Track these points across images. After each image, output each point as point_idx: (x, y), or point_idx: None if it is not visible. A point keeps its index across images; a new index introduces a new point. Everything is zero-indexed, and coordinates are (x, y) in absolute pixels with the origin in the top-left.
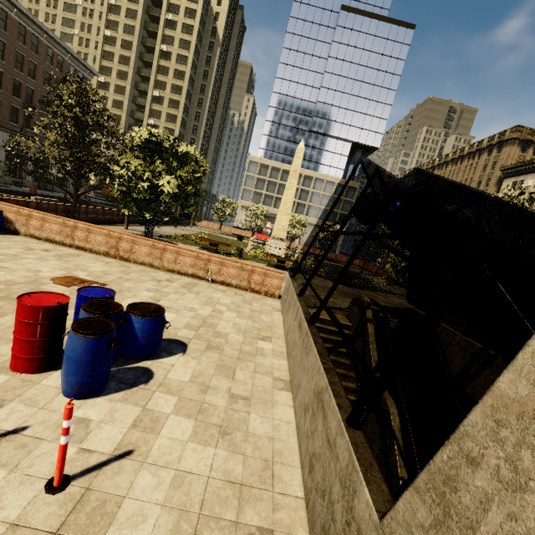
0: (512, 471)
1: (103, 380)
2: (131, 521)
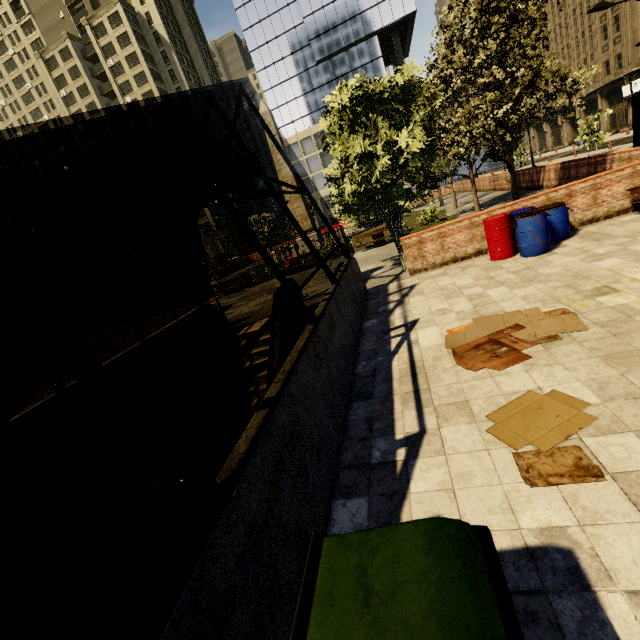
0: None
1: None
2: None
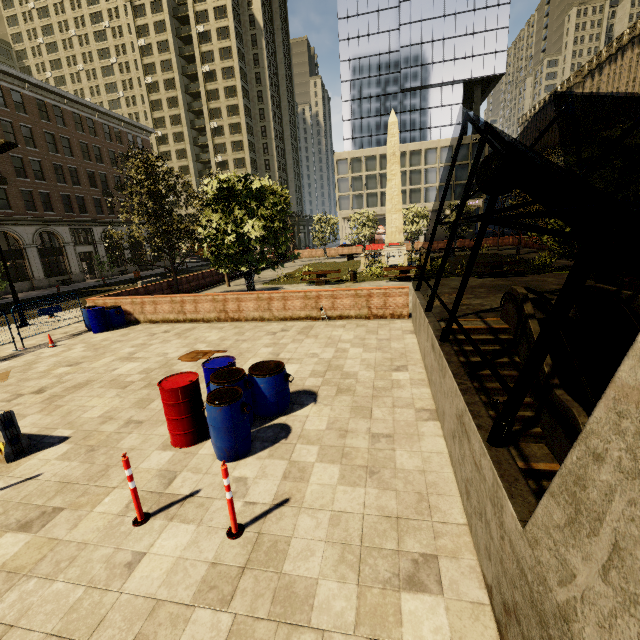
0: (631, 460)
1: (247, 442)
2: (302, 555)
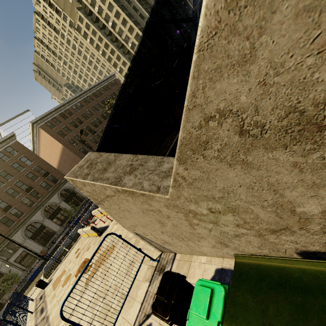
0: None
1: None
2: None
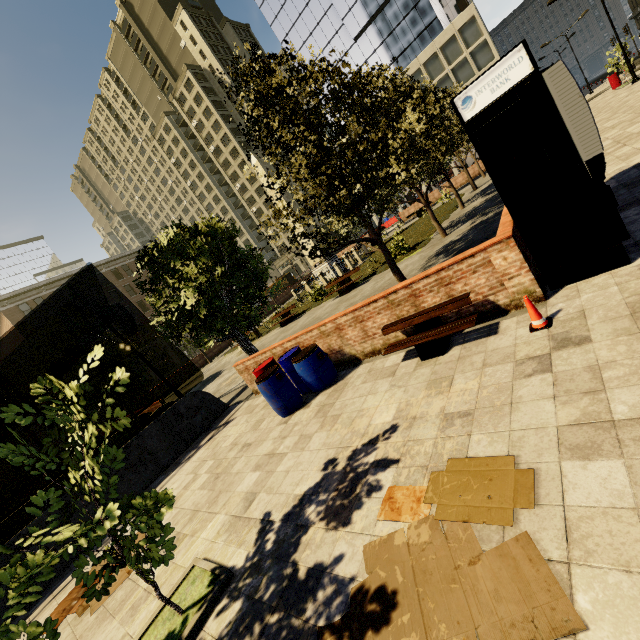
0: None
1: None
2: None
